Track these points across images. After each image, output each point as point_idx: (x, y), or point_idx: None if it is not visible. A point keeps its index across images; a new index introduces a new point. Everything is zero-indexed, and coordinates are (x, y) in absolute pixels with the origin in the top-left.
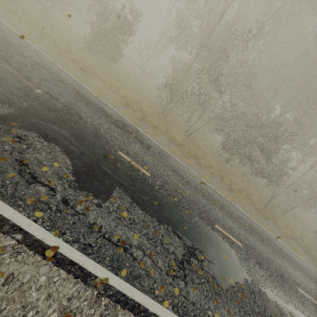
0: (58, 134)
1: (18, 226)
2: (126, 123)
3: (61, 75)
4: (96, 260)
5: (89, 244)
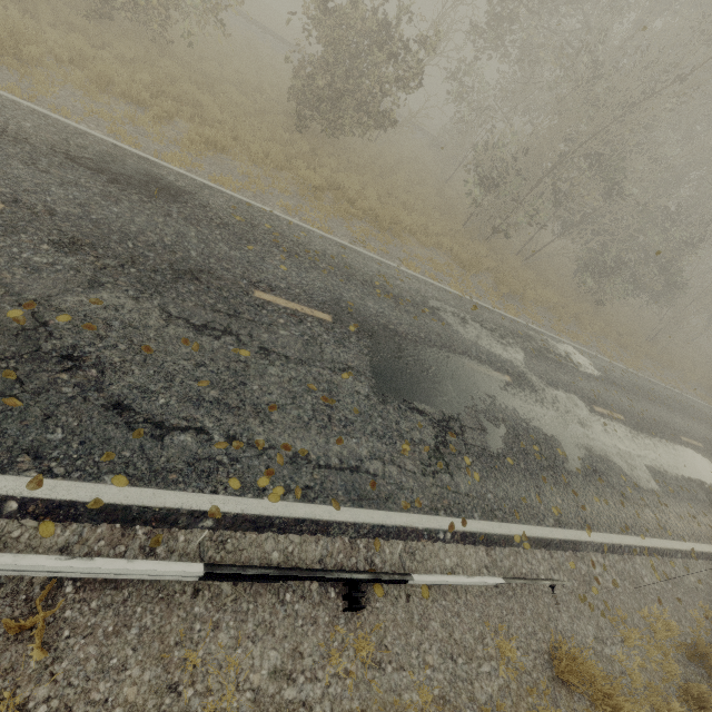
0: (583, 437)
1: (675, 549)
2: (526, 331)
3: (441, 301)
4: (702, 542)
5: (692, 534)
